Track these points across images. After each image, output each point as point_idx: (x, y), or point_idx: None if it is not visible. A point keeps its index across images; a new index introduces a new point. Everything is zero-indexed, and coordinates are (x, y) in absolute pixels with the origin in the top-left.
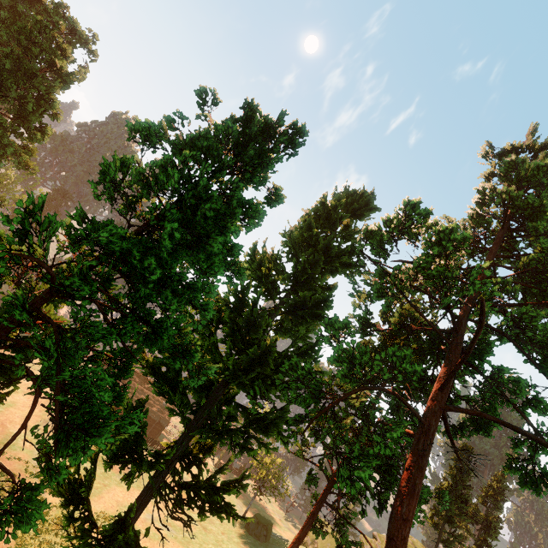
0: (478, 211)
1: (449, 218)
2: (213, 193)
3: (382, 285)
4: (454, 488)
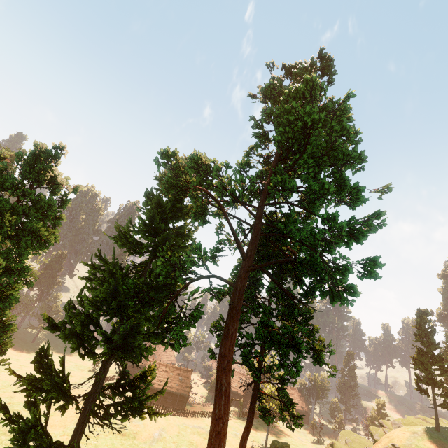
0: (257, 133)
1: (251, 146)
2: (3, 202)
3: (196, 210)
4: (425, 352)
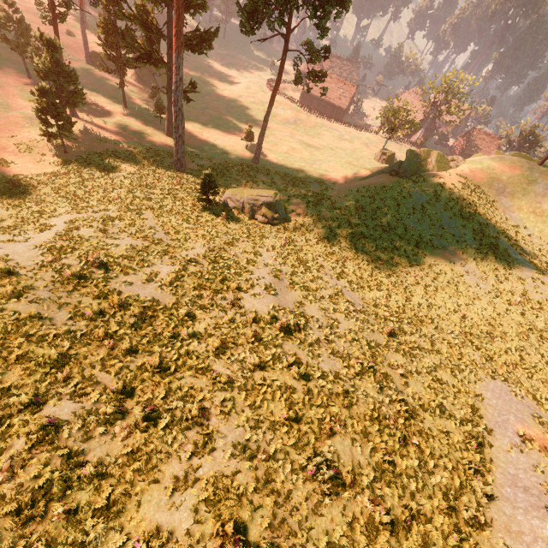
0: None
1: None
2: None
3: None
4: None
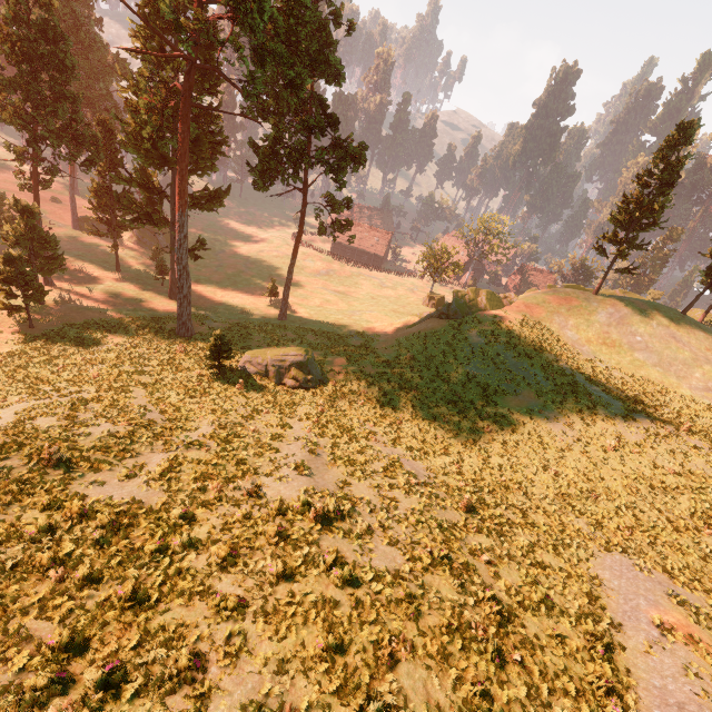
0: None
1: None
2: (15, 36)
3: None
4: (637, 198)
